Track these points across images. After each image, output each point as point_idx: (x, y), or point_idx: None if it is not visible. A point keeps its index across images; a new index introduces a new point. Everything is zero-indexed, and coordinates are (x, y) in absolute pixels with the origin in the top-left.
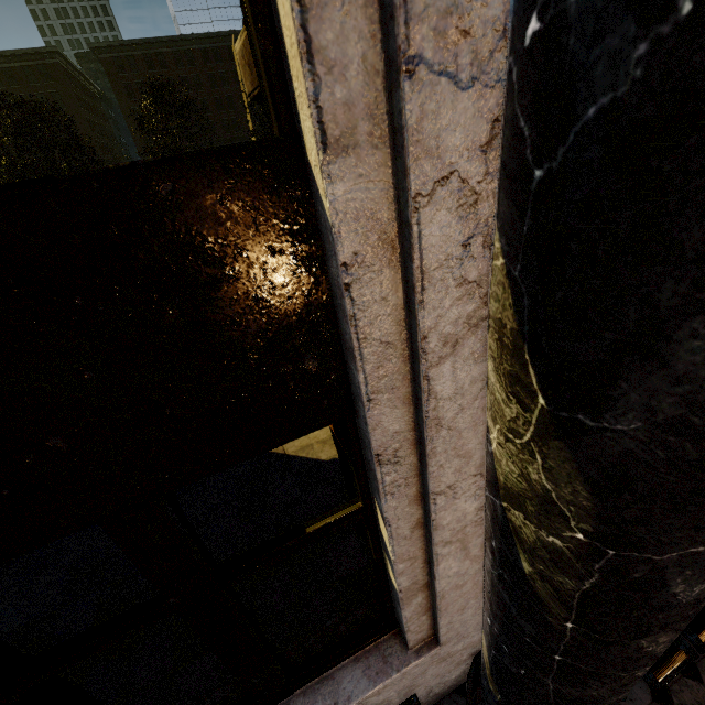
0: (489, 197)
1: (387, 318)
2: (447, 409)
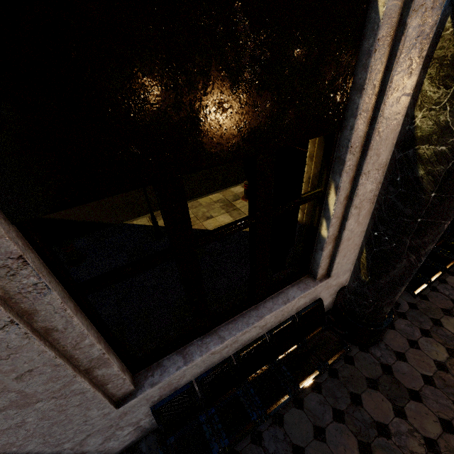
0: (428, 19)
1: (378, 72)
2: (383, 125)
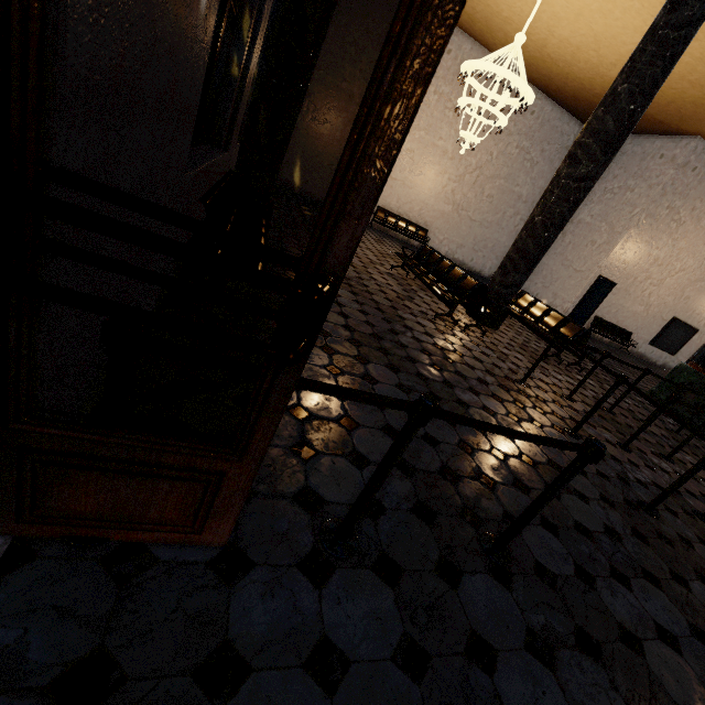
0: None
1: None
2: None
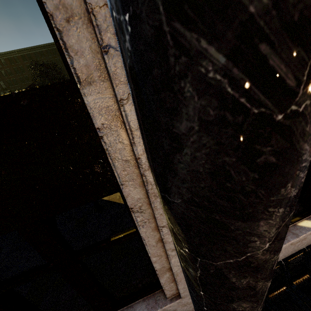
0: None
1: (123, 150)
2: None
